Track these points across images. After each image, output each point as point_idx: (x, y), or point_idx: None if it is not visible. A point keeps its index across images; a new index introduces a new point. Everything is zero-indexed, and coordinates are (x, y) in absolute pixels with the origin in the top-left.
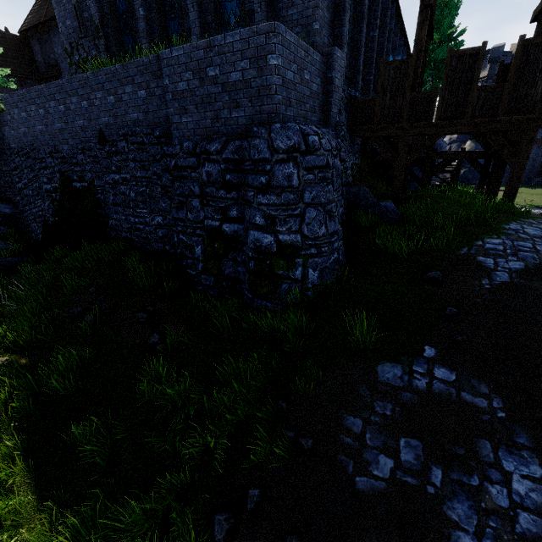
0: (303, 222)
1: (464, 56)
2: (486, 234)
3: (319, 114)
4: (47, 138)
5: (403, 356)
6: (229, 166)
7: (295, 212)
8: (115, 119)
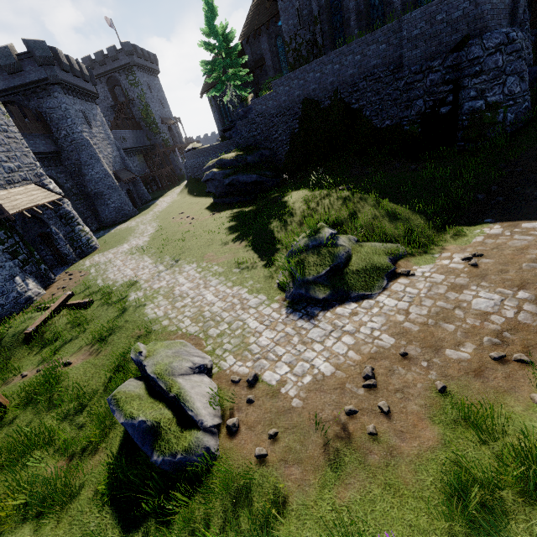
0: (505, 86)
1: None
2: None
3: (508, 19)
4: (301, 99)
5: None
6: (449, 70)
7: (499, 82)
8: (358, 70)
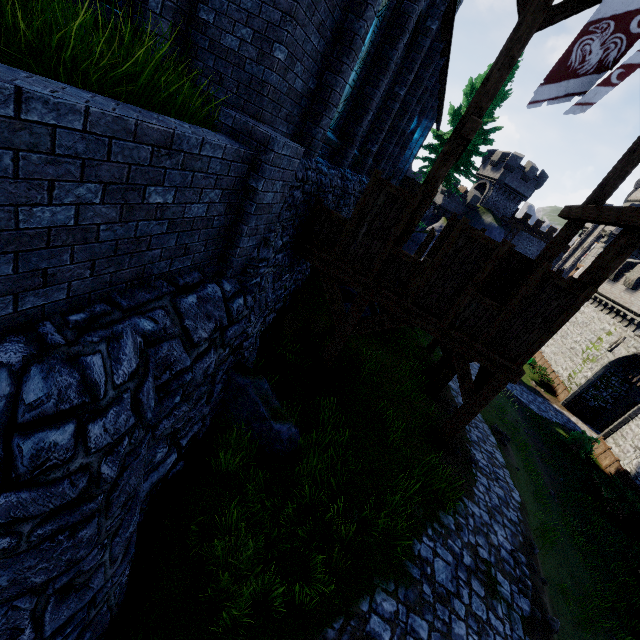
0: None
1: (476, 242)
2: (384, 572)
3: (206, 250)
4: None
5: None
6: None
7: None
8: None
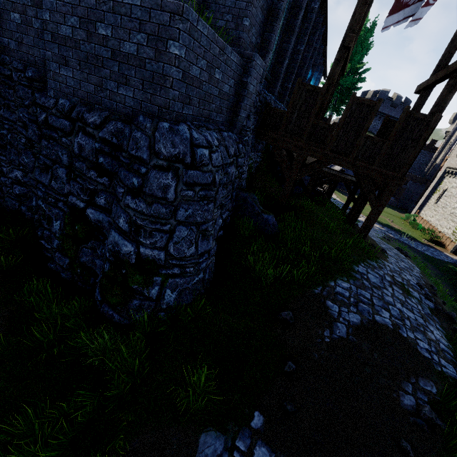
0: (171, 240)
1: (363, 104)
2: (339, 274)
3: (226, 115)
4: None
5: (231, 424)
6: (105, 148)
7: (164, 227)
8: None
